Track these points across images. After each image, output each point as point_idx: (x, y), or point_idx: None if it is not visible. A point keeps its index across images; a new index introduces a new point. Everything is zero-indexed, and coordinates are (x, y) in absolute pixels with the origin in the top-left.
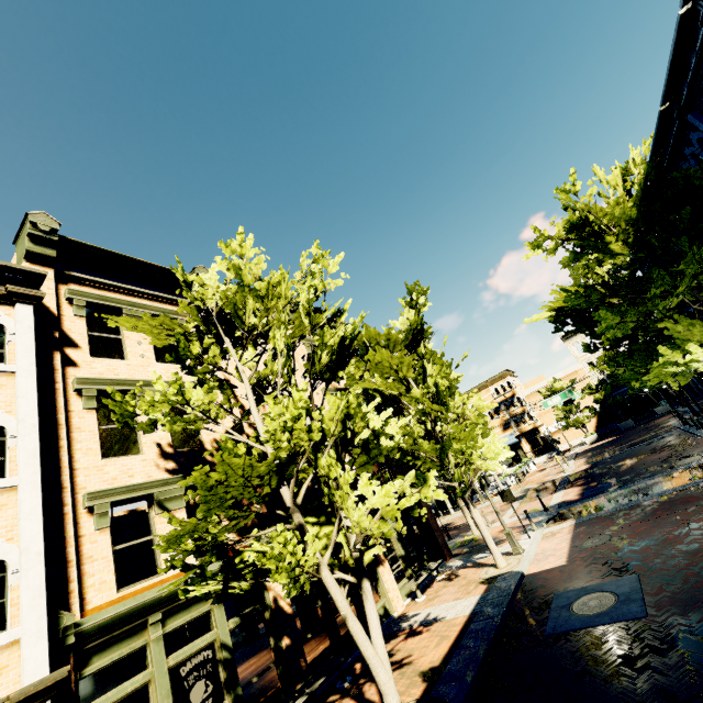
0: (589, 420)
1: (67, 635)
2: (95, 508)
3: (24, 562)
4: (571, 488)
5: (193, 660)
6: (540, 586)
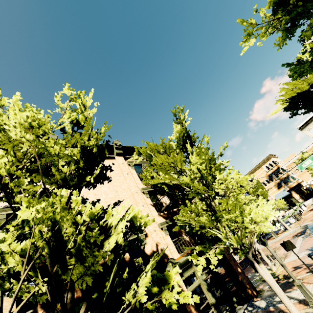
0: None
1: None
2: None
3: None
4: None
5: None
6: None
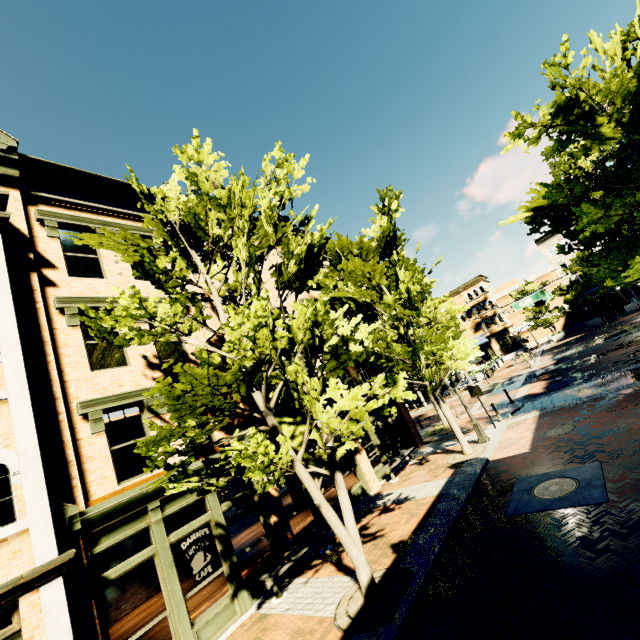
0: (557, 319)
1: (74, 523)
2: (88, 415)
3: (23, 465)
4: (537, 382)
5: (192, 537)
6: (504, 471)
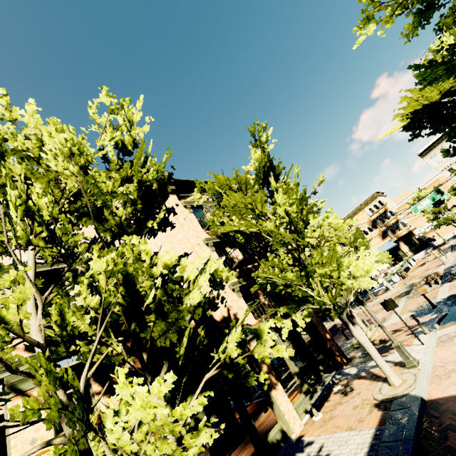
0: None
1: None
2: None
3: None
4: None
5: None
6: (451, 426)
